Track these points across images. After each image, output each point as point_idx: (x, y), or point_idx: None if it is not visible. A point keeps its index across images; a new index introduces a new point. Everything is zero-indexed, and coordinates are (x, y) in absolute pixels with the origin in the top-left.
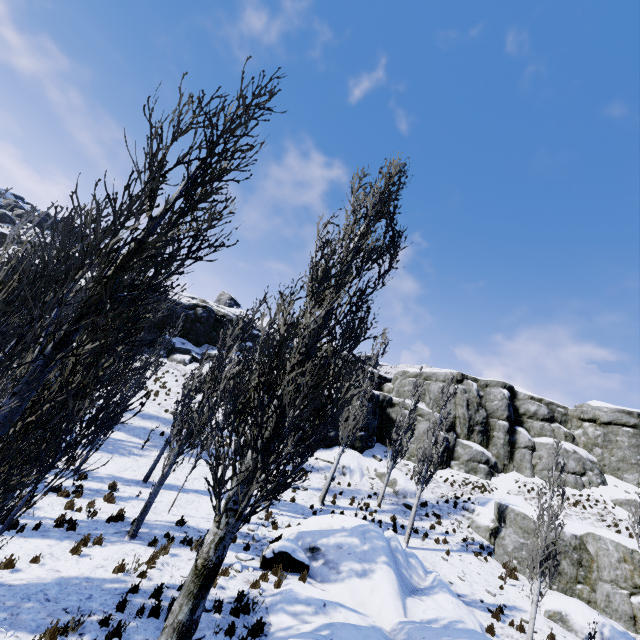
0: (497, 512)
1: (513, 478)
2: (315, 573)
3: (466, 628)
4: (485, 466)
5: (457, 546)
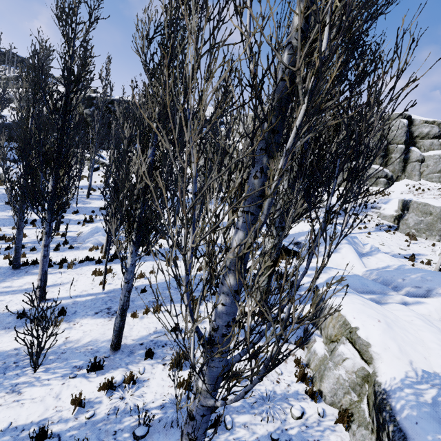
0: (401, 205)
1: (404, 184)
2: (303, 255)
3: (412, 268)
4: (384, 179)
5: (373, 229)
